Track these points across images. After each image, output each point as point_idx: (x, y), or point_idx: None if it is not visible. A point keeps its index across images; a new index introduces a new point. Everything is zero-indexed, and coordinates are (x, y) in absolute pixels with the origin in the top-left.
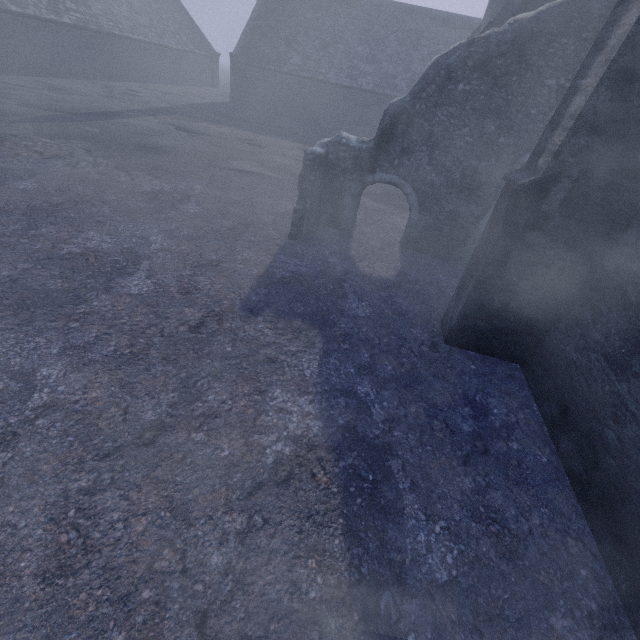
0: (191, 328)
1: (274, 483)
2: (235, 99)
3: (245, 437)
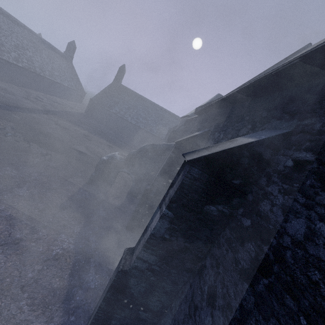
0: (39, 210)
1: (53, 259)
2: (87, 113)
3: (48, 246)
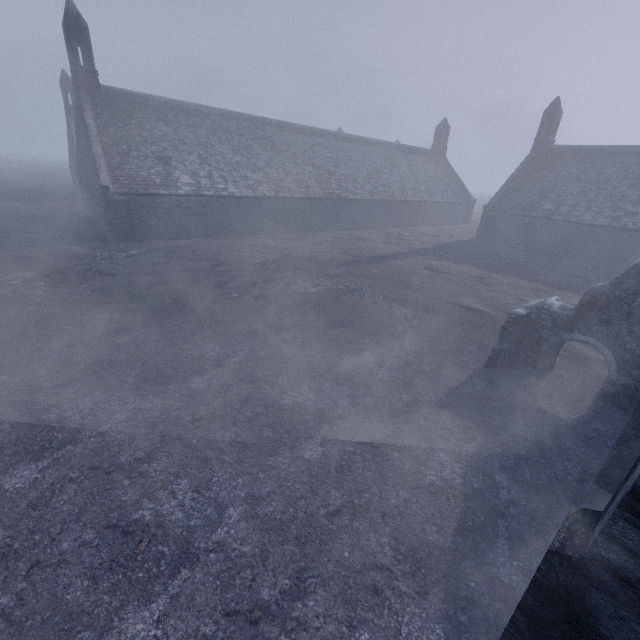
0: (404, 405)
1: (426, 491)
2: (480, 237)
3: (418, 465)
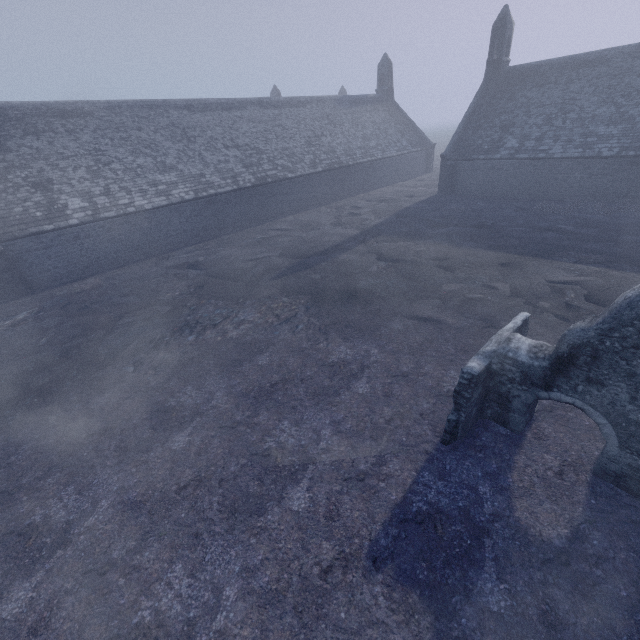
0: (321, 571)
1: None
2: (443, 191)
3: None
